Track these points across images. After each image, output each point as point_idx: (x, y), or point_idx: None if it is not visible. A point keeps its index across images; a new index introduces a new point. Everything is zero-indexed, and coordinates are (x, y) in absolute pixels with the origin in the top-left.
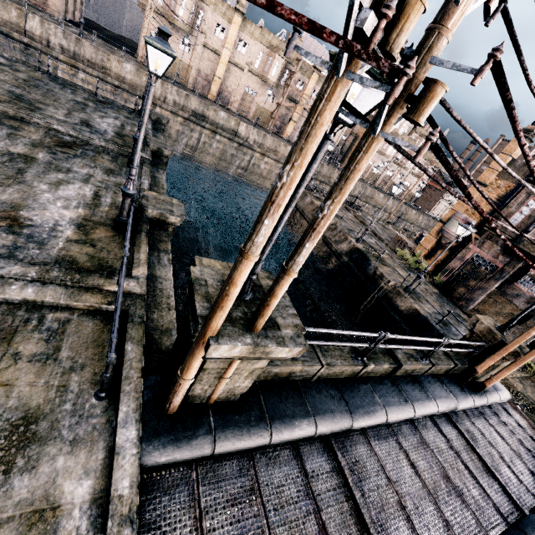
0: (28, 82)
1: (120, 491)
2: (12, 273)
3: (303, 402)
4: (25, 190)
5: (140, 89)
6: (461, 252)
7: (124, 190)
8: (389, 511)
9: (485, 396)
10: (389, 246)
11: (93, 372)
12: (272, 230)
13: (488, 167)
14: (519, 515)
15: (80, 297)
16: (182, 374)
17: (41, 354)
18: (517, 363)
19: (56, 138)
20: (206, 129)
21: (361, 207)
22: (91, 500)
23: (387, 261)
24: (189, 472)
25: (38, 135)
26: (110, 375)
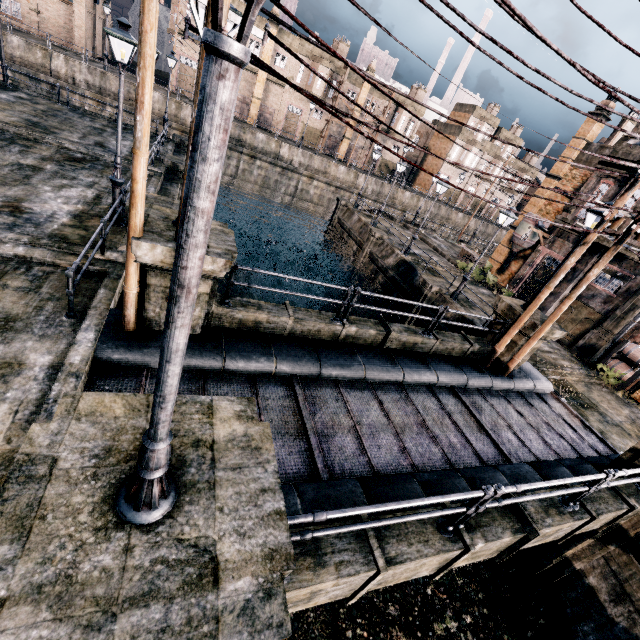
0: (46, 112)
1: (72, 361)
2: (7, 238)
3: (268, 347)
4: (29, 189)
5: (170, 118)
6: (530, 256)
7: (111, 178)
8: (338, 429)
9: (511, 380)
10: (452, 261)
11: (67, 303)
12: (147, 127)
13: (560, 156)
14: (505, 463)
15: (65, 257)
16: (125, 283)
17: (25, 288)
18: (535, 335)
19: (66, 155)
20: (245, 155)
21: (436, 231)
22: (50, 366)
23: (433, 268)
24: (140, 372)
25: (49, 152)
26: (72, 291)
